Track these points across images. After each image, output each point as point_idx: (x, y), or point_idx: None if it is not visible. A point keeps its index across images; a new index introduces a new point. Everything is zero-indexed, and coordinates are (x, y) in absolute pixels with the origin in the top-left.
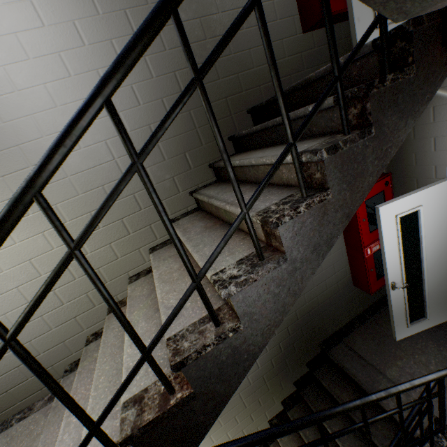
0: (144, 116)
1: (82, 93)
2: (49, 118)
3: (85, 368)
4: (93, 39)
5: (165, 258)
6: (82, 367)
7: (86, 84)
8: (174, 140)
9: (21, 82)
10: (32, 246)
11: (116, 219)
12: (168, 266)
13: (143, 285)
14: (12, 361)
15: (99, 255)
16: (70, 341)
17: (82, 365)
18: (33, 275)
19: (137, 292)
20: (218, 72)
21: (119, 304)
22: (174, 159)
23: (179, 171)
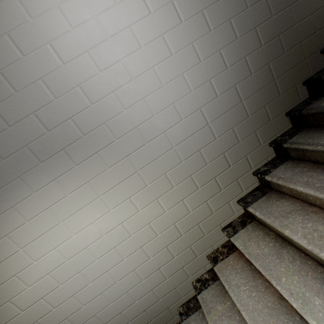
0: (230, 78)
1: (180, 68)
2: (157, 97)
3: (218, 323)
4: (188, 14)
5: (283, 215)
6: (212, 321)
7: (184, 59)
8: (256, 96)
9: (135, 70)
10: (150, 211)
11: (210, 178)
12: (305, 226)
13: (253, 240)
14: (141, 306)
15: (198, 213)
16: (179, 287)
17: (211, 319)
18: (152, 236)
19: (254, 249)
20: (293, 17)
21: (218, 254)
22: (256, 114)
23: (259, 125)
